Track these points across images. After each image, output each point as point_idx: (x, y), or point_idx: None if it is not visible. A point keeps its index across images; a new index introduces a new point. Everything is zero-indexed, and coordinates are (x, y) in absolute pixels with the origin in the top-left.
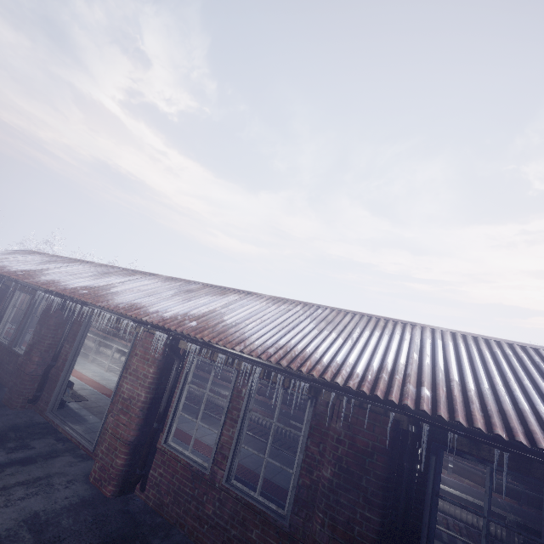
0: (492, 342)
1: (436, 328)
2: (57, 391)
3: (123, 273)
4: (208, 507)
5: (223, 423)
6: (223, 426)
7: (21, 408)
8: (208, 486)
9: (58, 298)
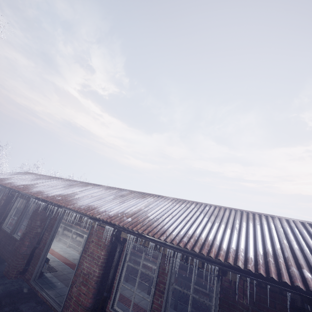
0: None
1: (289, 219)
2: (38, 265)
3: (81, 184)
4: None
5: (153, 294)
6: (154, 296)
7: (15, 278)
8: None
9: (43, 203)
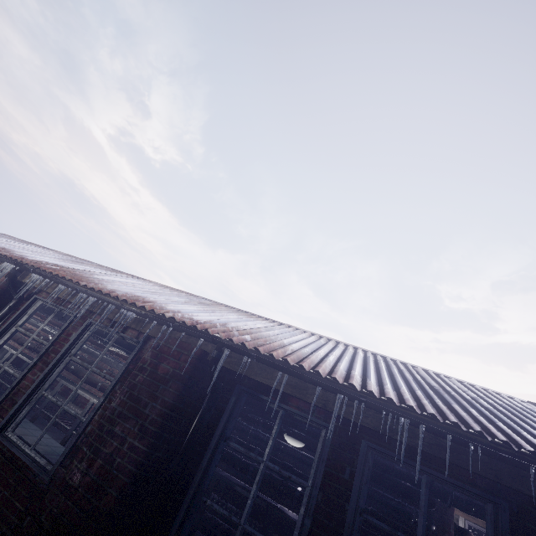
0: (341, 343)
1: (300, 329)
2: None
3: (18, 241)
4: None
5: (32, 365)
6: (32, 369)
7: None
8: None
9: None
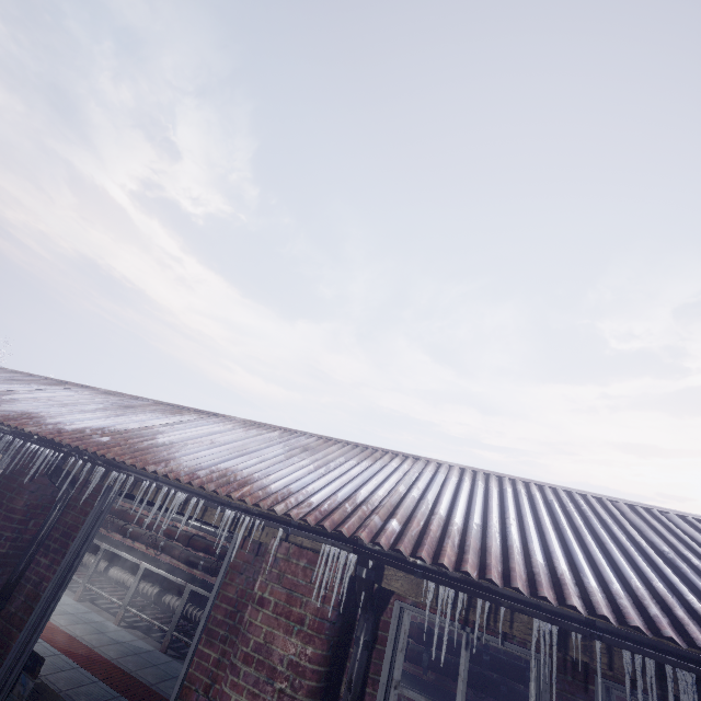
0: None
1: None
2: None
3: (159, 408)
4: None
5: None
6: None
7: None
8: None
9: (47, 450)
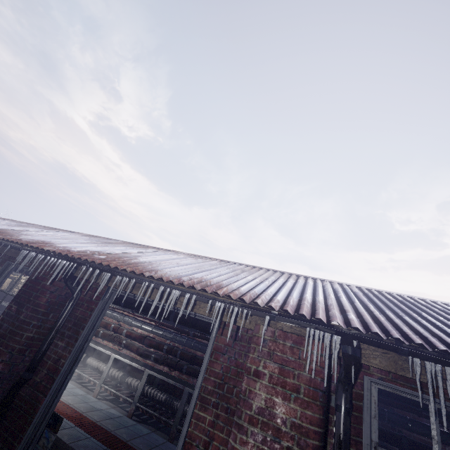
0: None
1: None
2: (27, 438)
3: (128, 245)
4: None
5: None
6: None
7: None
8: None
9: (64, 261)
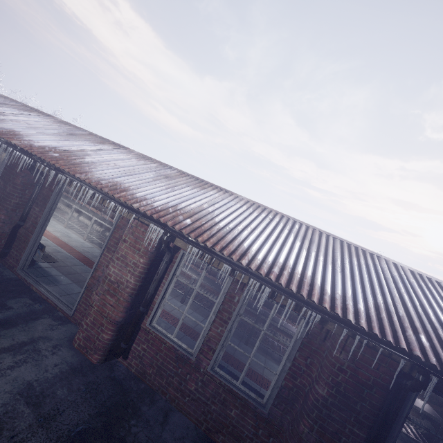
0: None
1: (398, 264)
2: (27, 252)
3: (91, 138)
4: (191, 385)
5: (212, 321)
6: (212, 323)
7: None
8: (192, 368)
9: (25, 157)
